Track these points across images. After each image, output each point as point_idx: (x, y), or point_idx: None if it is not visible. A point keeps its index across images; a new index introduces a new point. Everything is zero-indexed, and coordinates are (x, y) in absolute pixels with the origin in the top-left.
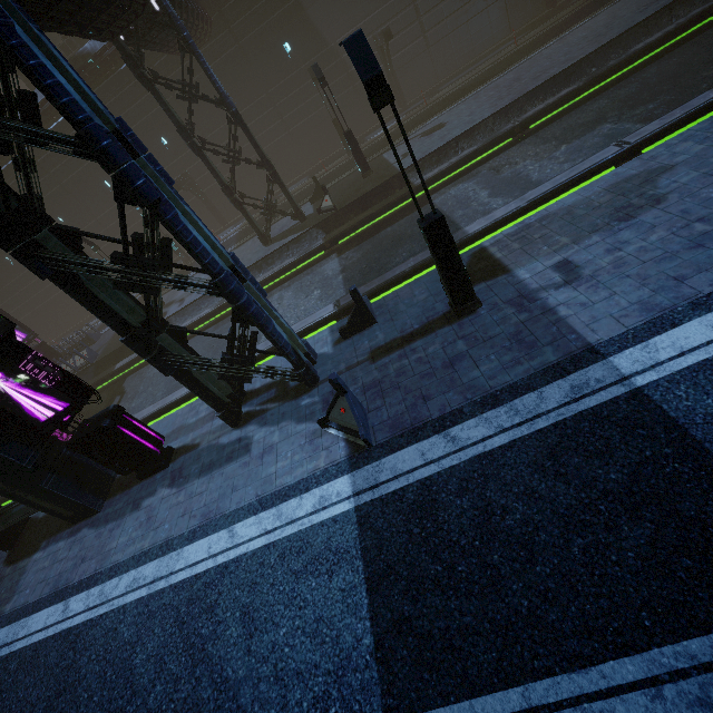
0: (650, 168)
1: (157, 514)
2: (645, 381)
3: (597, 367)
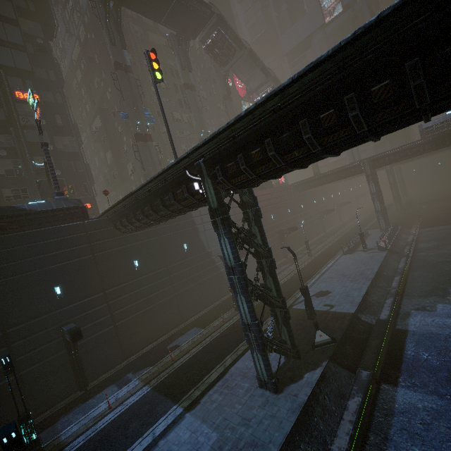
0: None
1: None
2: None
3: None
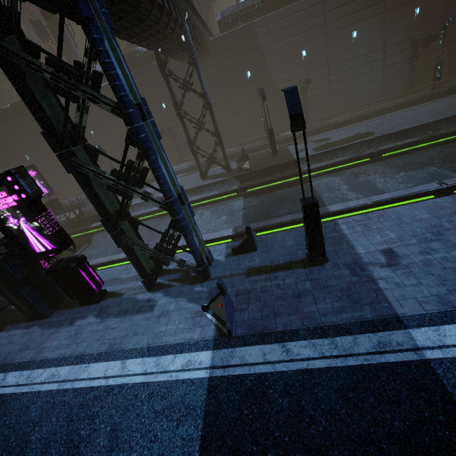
0: None
1: (82, 333)
2: (433, 356)
3: (399, 333)
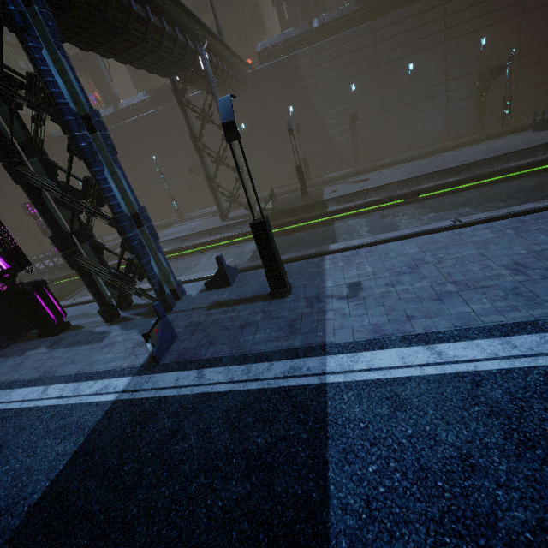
0: (452, 240)
1: (26, 362)
2: (333, 380)
3: (316, 359)
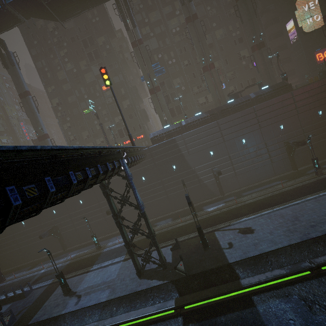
0: None
1: None
2: None
3: None
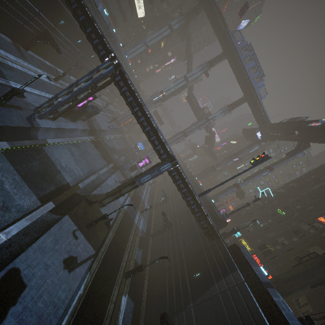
0: None
1: None
2: None
3: None
